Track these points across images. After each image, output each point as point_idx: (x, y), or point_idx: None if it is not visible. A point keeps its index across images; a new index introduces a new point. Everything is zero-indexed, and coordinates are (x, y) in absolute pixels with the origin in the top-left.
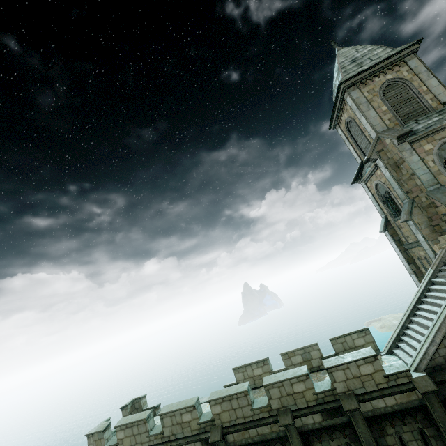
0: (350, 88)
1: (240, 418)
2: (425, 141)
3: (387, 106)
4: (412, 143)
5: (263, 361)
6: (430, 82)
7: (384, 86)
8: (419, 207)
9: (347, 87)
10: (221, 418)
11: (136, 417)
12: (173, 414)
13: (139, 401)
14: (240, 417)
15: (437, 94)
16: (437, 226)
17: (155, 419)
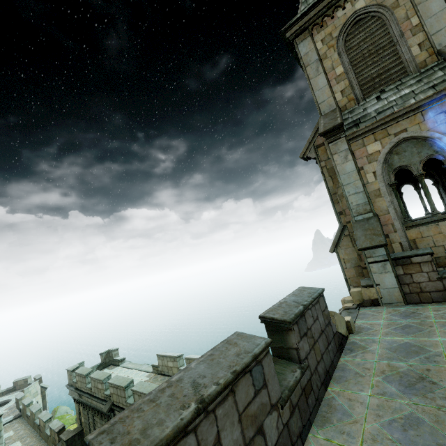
0: (300, 37)
1: (120, 403)
2: (372, 137)
3: (343, 66)
4: (350, 140)
5: (174, 357)
6: (428, 5)
7: (347, 25)
8: (351, 237)
9: (293, 36)
10: (113, 397)
11: (84, 371)
12: (95, 380)
13: (112, 352)
14: (120, 402)
15: (433, 32)
16: (365, 270)
17: (115, 369)
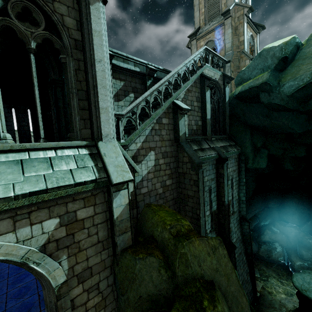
0: None
1: None
2: (202, 39)
3: (204, 9)
4: (197, 40)
5: None
6: None
7: None
8: None
9: None
10: None
11: None
12: None
13: None
14: None
15: None
16: None
17: None
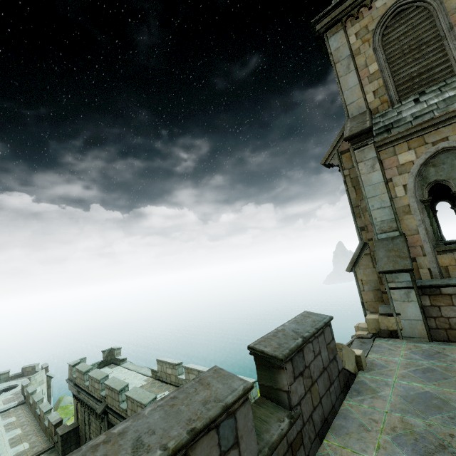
0: (331, 30)
1: (114, 406)
2: (405, 145)
3: (378, 63)
4: (379, 147)
5: (173, 364)
6: None
7: (387, 17)
8: (372, 256)
9: (324, 29)
10: (108, 399)
11: (83, 368)
12: (92, 379)
13: (114, 350)
14: (114, 406)
15: None
16: (385, 295)
17: (115, 369)
